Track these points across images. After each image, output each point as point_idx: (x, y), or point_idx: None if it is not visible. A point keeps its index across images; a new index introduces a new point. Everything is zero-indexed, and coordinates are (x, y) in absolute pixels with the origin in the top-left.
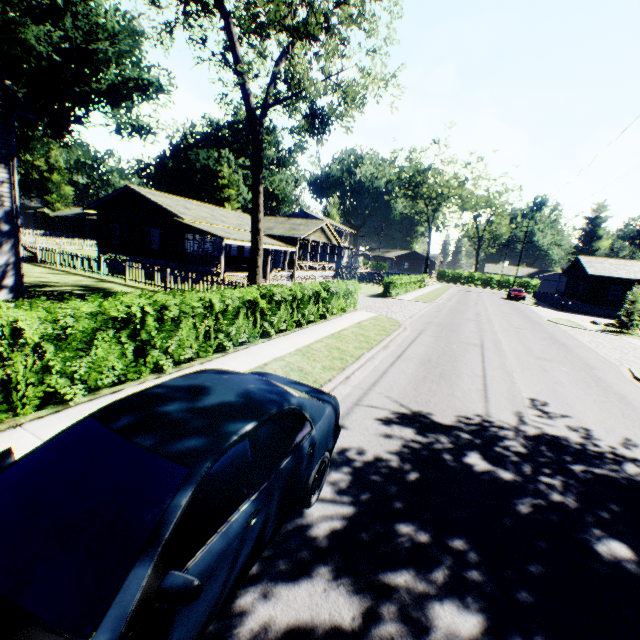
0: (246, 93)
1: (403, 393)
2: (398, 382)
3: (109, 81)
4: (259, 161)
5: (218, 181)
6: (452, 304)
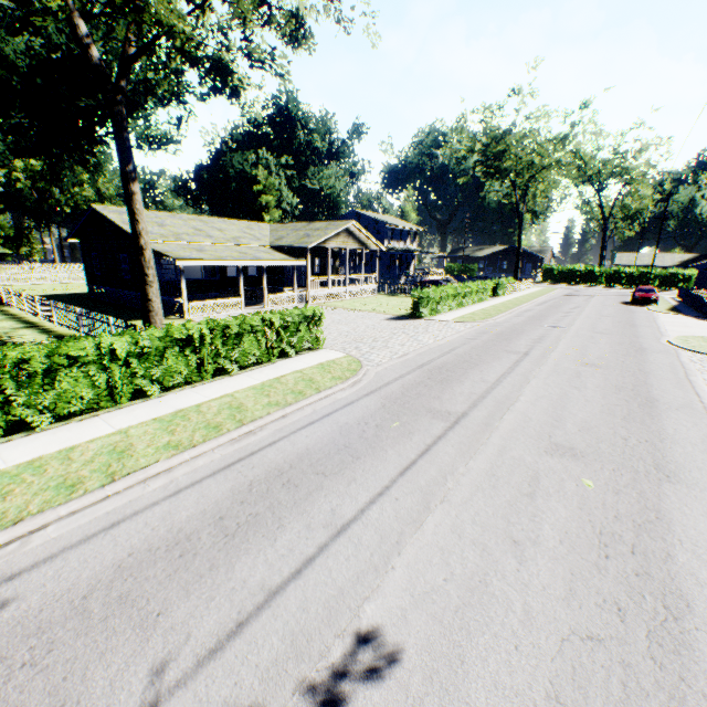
0: (81, 43)
1: (28, 616)
2: (91, 563)
3: None
4: (122, 146)
5: (253, 187)
6: (517, 321)
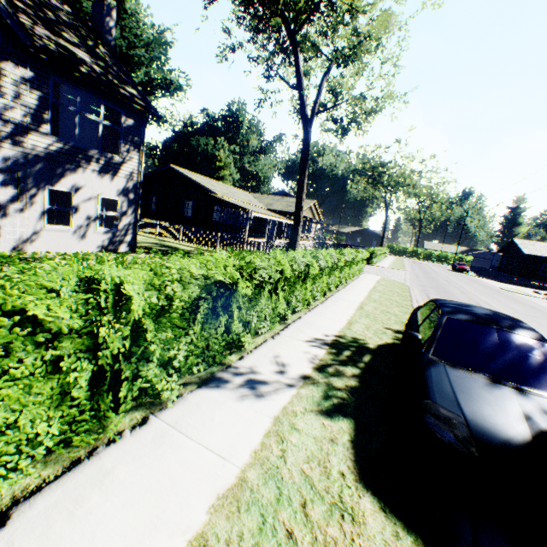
0: (303, 103)
1: None
2: None
3: (139, 79)
4: (307, 154)
5: (215, 163)
6: (420, 272)
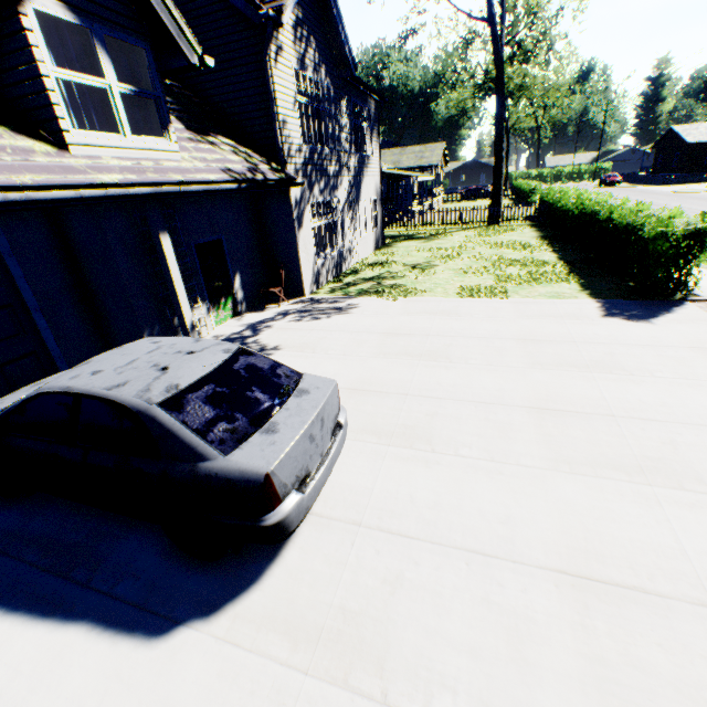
0: (496, 38)
1: None
2: None
3: None
4: (503, 98)
5: None
6: None
